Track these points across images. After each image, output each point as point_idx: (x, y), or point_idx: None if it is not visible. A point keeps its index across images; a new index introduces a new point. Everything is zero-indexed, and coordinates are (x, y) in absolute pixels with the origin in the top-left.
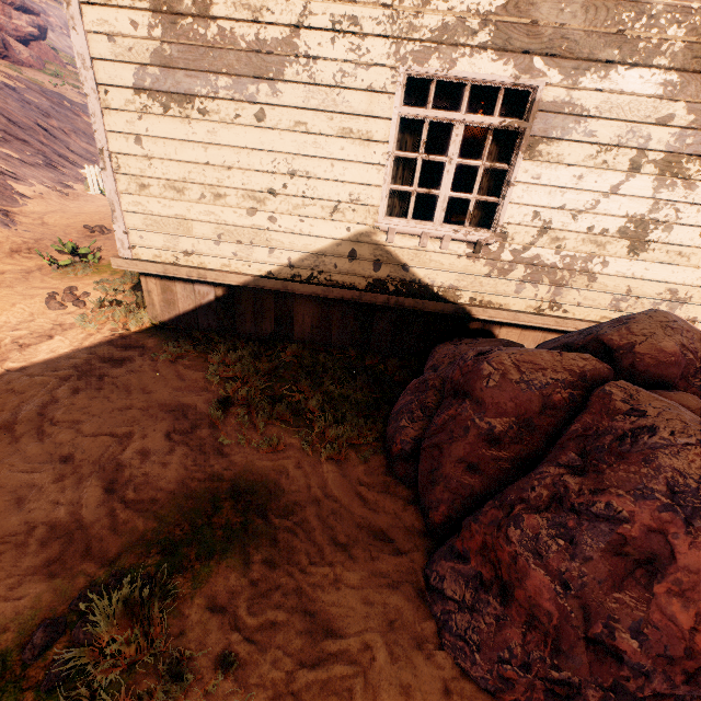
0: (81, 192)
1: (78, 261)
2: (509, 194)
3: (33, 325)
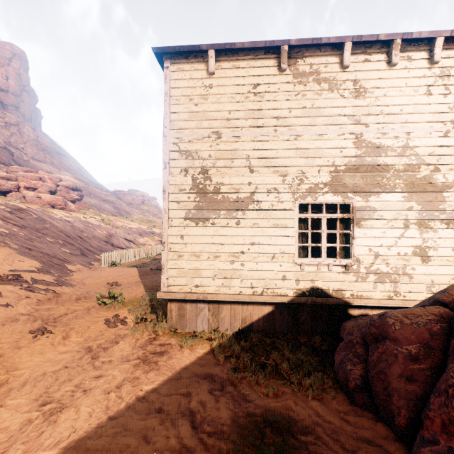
0: (97, 266)
1: (113, 300)
2: (355, 242)
3: (104, 337)
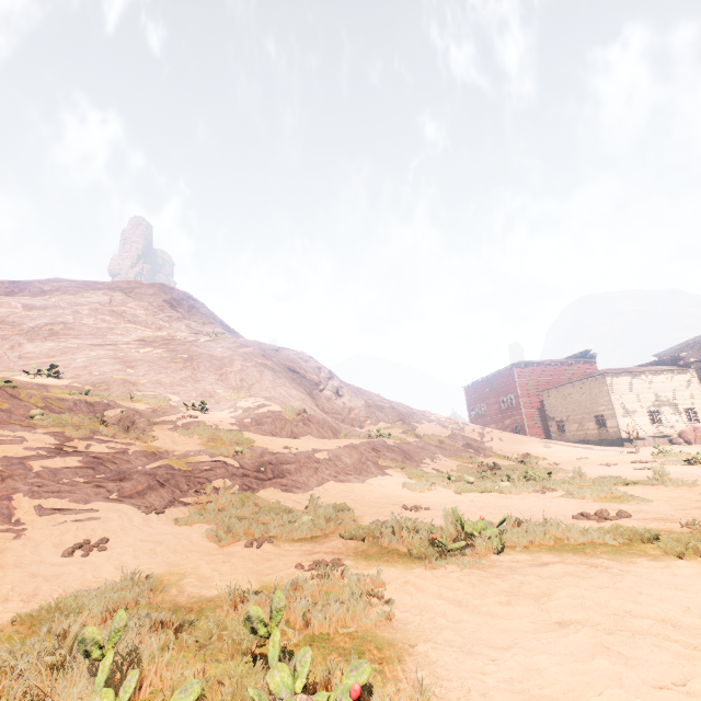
0: None
1: None
2: (662, 419)
3: None
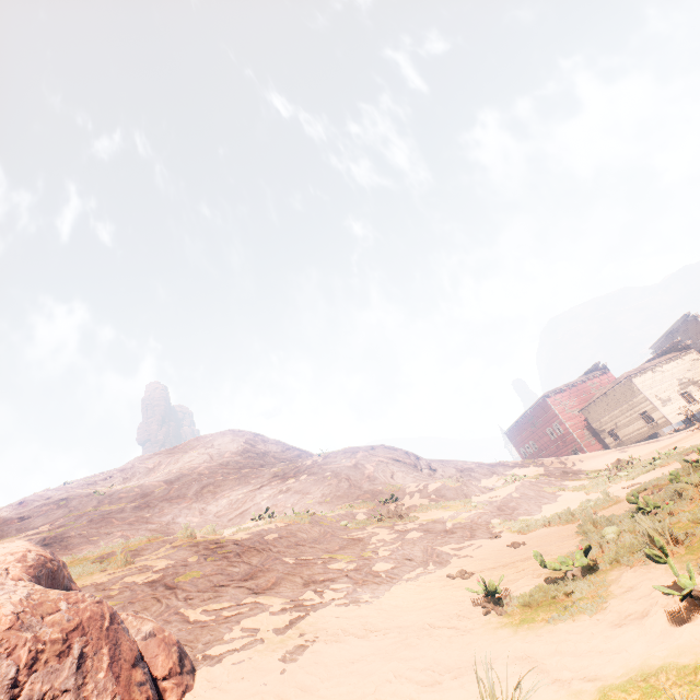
0: None
1: None
2: (694, 397)
3: None
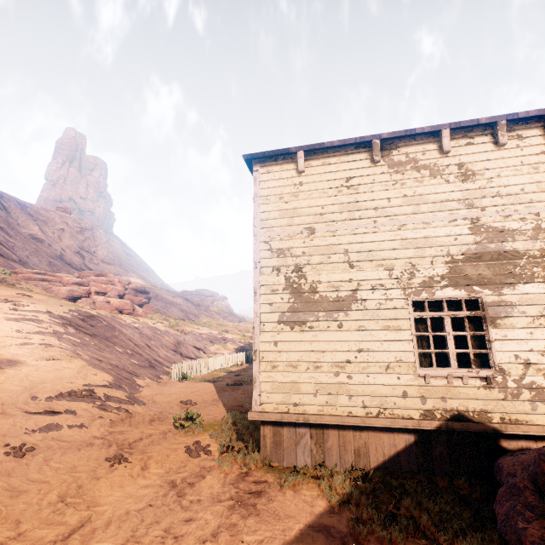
0: (167, 380)
1: (191, 423)
2: (493, 346)
3: (188, 469)
